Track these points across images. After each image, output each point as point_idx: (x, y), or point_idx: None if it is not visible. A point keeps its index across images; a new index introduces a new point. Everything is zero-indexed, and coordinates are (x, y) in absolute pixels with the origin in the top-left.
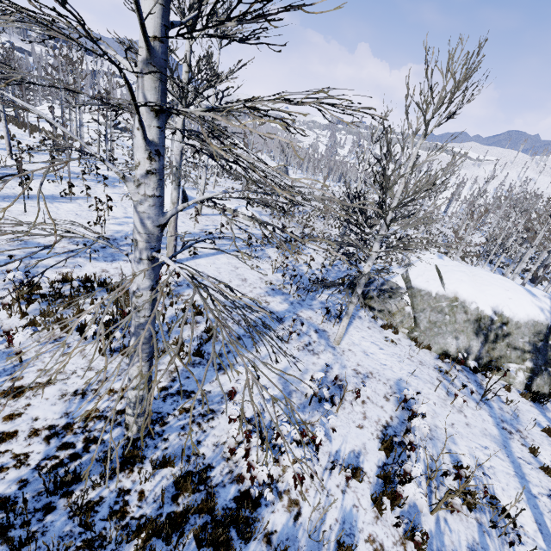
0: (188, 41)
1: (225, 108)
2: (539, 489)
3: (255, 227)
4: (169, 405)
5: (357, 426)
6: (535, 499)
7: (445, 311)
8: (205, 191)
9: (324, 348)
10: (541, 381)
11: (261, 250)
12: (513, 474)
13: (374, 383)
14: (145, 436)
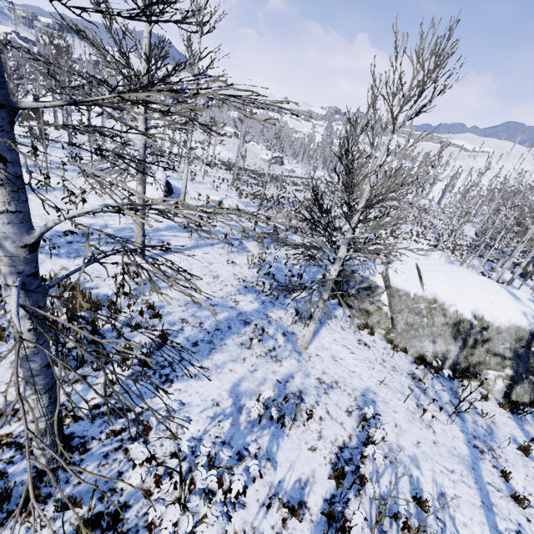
0: (146, 27)
1: (94, 102)
2: (507, 523)
3: (239, 219)
4: (96, 427)
5: (309, 448)
6: None
7: (423, 313)
8: (193, 182)
9: (289, 353)
10: (522, 390)
11: (241, 244)
12: (479, 505)
13: (337, 394)
14: (59, 467)
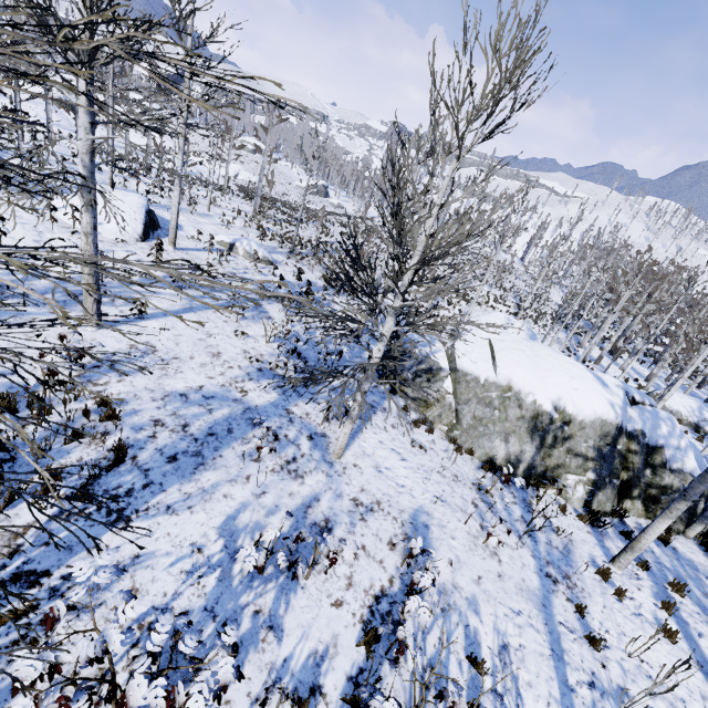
0: None
1: None
2: (579, 675)
3: (259, 271)
4: None
5: (333, 603)
6: (571, 695)
7: (495, 404)
8: (194, 213)
9: (315, 465)
10: (604, 497)
11: (259, 307)
12: (548, 655)
13: (378, 520)
14: None
